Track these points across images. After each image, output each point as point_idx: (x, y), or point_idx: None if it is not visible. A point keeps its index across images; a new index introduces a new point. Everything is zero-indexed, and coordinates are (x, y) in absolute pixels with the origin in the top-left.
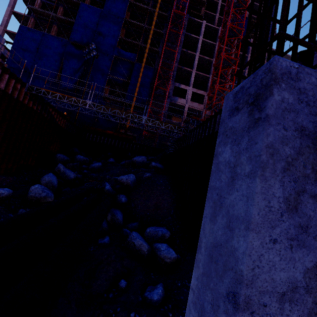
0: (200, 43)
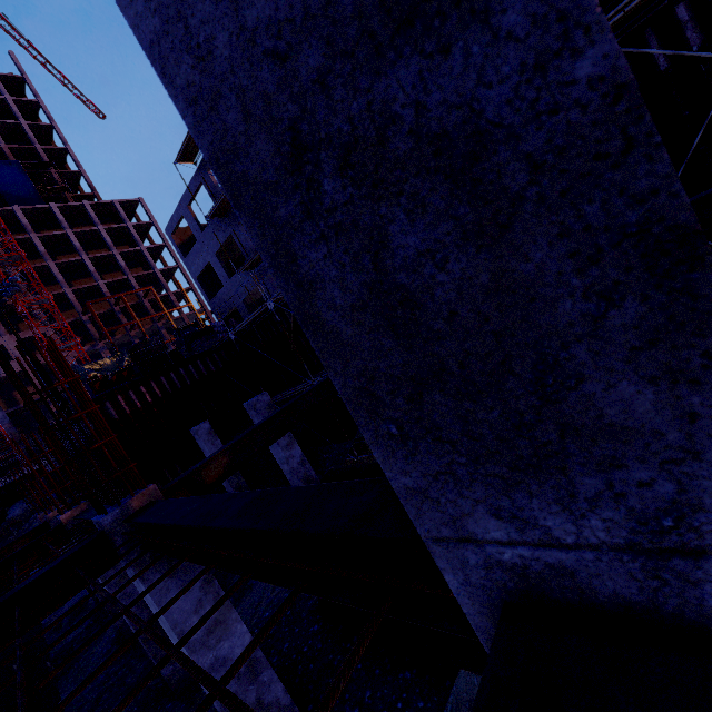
0: None
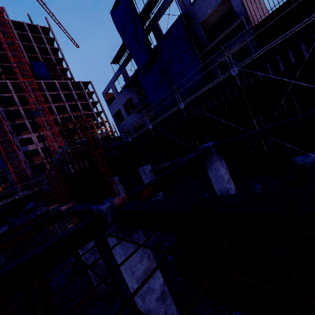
0: (17, 99)
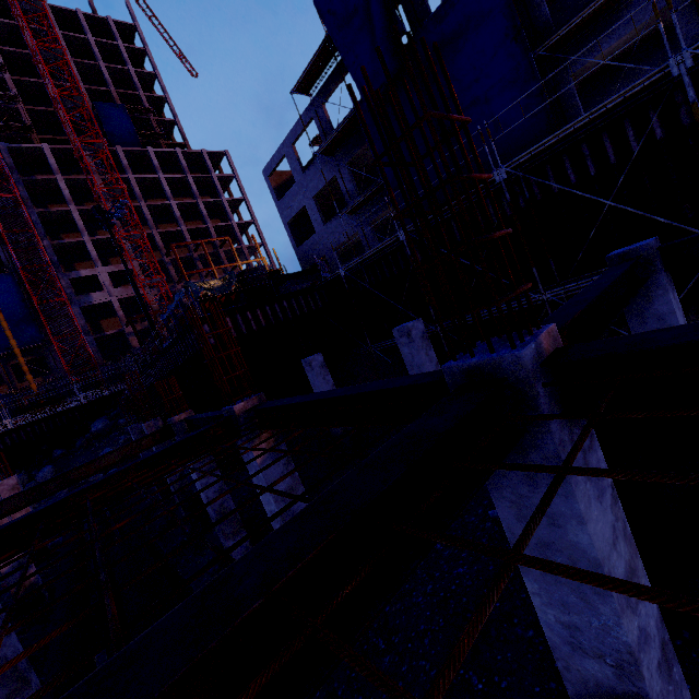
0: (65, 187)
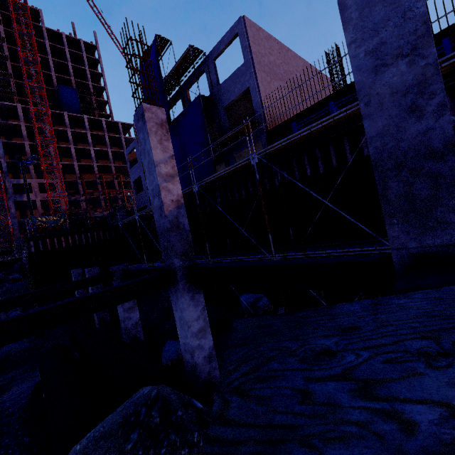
0: (25, 130)
